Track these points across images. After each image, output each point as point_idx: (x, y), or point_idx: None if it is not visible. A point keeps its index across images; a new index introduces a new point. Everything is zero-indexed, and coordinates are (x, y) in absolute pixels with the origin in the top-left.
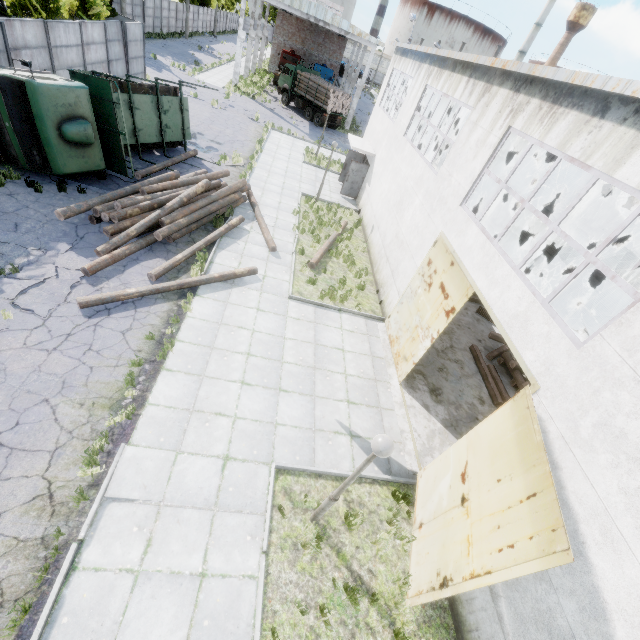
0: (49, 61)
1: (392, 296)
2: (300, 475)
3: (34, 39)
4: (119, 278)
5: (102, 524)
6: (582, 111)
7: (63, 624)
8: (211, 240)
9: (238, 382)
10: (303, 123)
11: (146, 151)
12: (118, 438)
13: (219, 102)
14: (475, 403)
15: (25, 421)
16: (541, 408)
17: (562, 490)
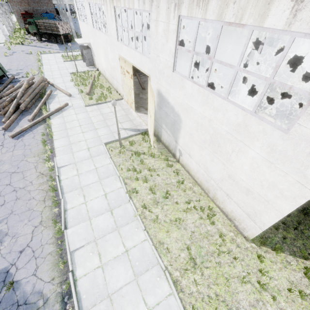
0: None
1: (120, 88)
2: (113, 143)
3: None
4: (18, 126)
5: (61, 172)
6: None
7: (65, 188)
8: (44, 102)
9: (81, 133)
10: (54, 45)
11: None
12: (52, 158)
13: (7, 53)
14: None
15: (20, 166)
16: (152, 80)
17: (162, 94)
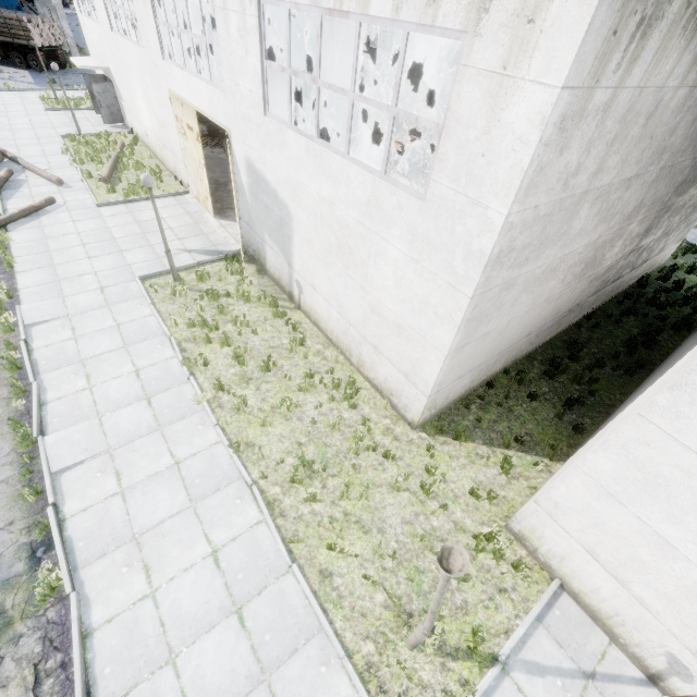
0: None
1: (182, 169)
2: (160, 277)
3: None
4: None
5: (35, 335)
6: None
7: (44, 364)
8: None
9: (85, 259)
10: (20, 74)
11: None
12: (12, 308)
13: None
14: None
15: None
16: (235, 139)
17: (254, 166)
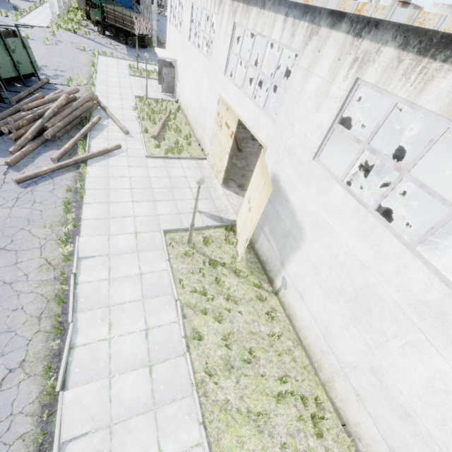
0: None
1: (207, 143)
2: (177, 232)
3: None
4: (33, 165)
5: (82, 268)
6: (257, 7)
7: (82, 301)
8: (84, 133)
9: (130, 202)
10: (121, 47)
11: (9, 85)
12: (73, 236)
13: (49, 39)
14: None
15: (16, 239)
16: (269, 155)
17: (279, 182)
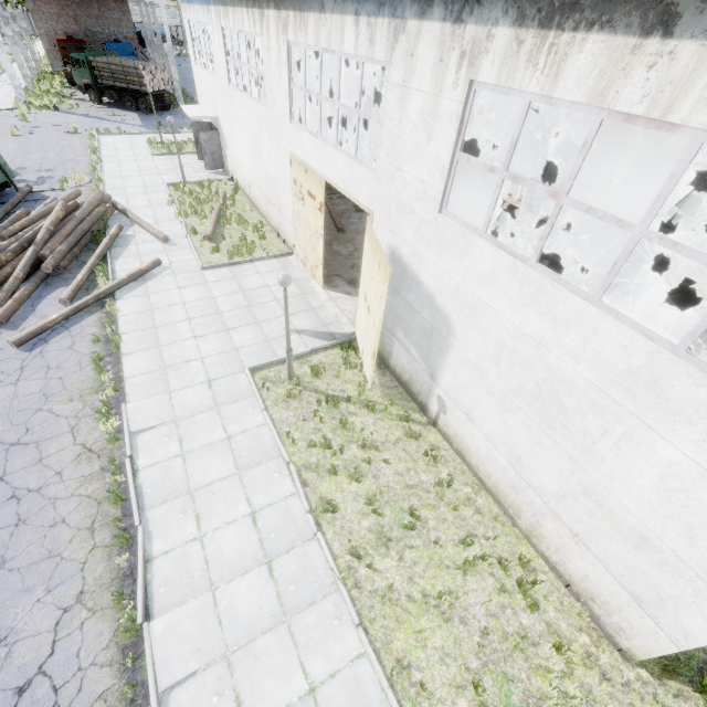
0: None
1: (288, 230)
2: (270, 367)
3: None
4: (34, 316)
5: (140, 446)
6: (315, 11)
7: (149, 493)
8: (101, 254)
9: (191, 338)
10: (130, 116)
11: None
12: (117, 405)
13: (18, 128)
14: None
15: (33, 426)
16: (378, 224)
17: (402, 259)
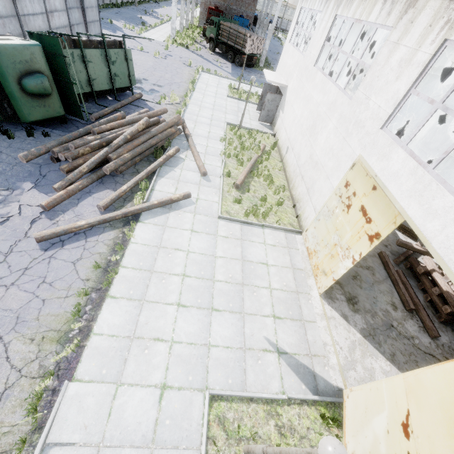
0: (19, 28)
1: (308, 212)
2: (233, 400)
3: (4, 9)
4: (73, 210)
5: None
6: None
7: None
8: (152, 170)
9: (174, 304)
10: (226, 64)
11: (101, 97)
12: (63, 373)
13: (160, 53)
14: (389, 309)
15: None
16: None
17: None
